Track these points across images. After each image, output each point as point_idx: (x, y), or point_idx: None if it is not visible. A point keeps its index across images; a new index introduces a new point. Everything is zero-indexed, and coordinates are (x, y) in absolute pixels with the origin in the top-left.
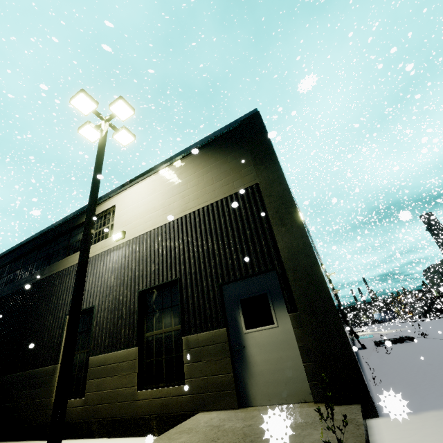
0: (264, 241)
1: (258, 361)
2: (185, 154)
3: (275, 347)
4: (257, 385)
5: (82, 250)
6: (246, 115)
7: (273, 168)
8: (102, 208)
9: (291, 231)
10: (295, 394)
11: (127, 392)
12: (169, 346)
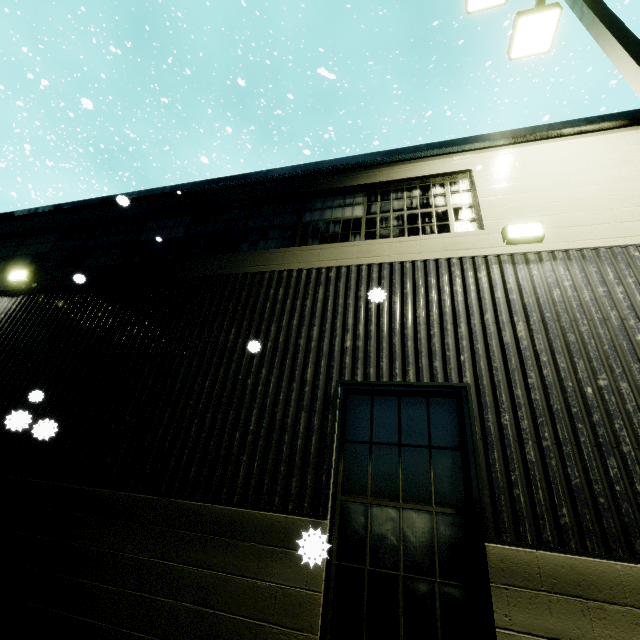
0: None
1: None
2: None
3: None
4: None
5: None
6: None
7: None
8: (419, 168)
9: None
10: None
11: None
12: None
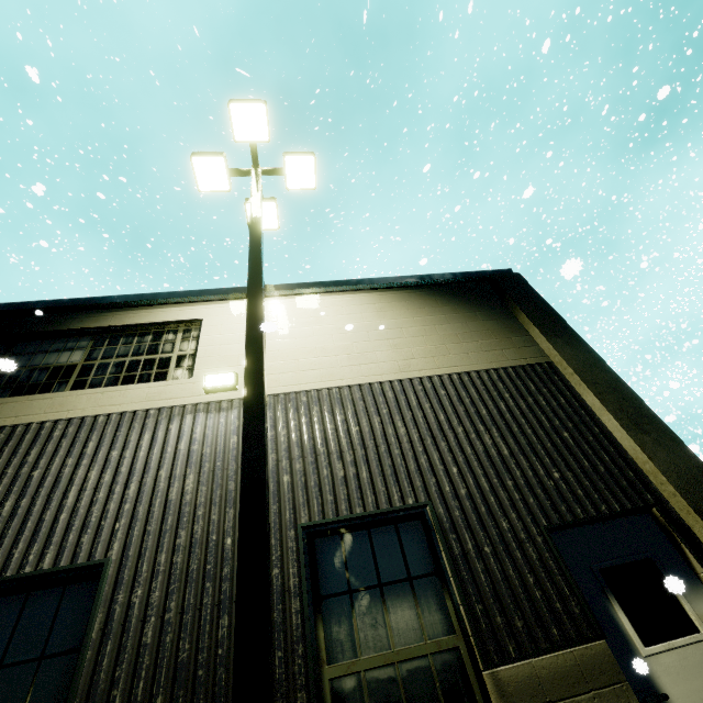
0: (608, 455)
1: None
2: (387, 284)
3: None
4: None
5: (254, 357)
6: (496, 271)
7: (579, 347)
8: (154, 314)
9: (664, 444)
10: None
11: None
12: None
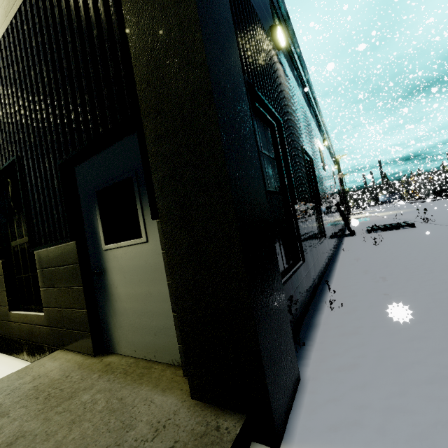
0: (120, 51)
1: (121, 295)
2: None
3: (142, 276)
4: (120, 328)
5: None
6: None
7: None
8: None
9: None
10: (167, 351)
11: (2, 311)
12: (33, 261)
